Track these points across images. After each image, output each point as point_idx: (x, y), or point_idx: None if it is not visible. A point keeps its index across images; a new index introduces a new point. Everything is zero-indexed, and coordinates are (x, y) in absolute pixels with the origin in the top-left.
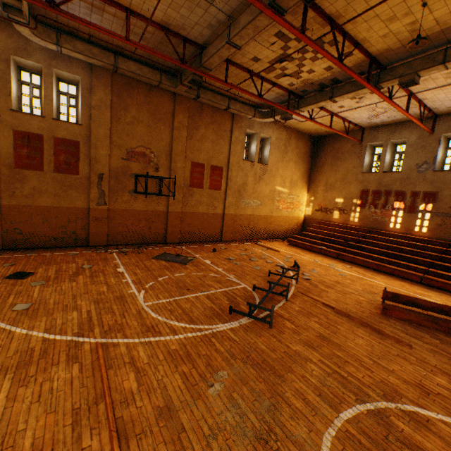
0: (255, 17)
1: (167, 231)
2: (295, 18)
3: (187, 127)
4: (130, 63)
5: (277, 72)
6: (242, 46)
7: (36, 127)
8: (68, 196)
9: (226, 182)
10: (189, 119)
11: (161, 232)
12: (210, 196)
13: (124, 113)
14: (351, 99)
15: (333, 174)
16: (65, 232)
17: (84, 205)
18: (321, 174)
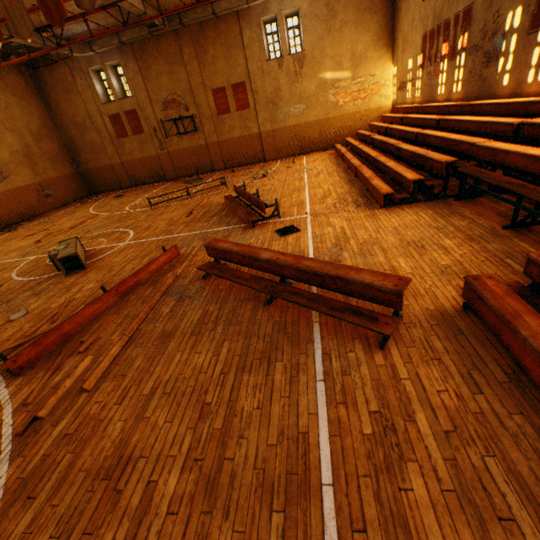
0: None
1: (212, 161)
2: None
3: (197, 56)
4: (127, 33)
5: None
6: None
7: (115, 110)
8: (146, 149)
9: (253, 97)
10: (195, 47)
11: (209, 163)
12: (241, 119)
13: (150, 73)
14: None
15: (406, 18)
16: (153, 173)
17: (155, 153)
18: (399, 23)
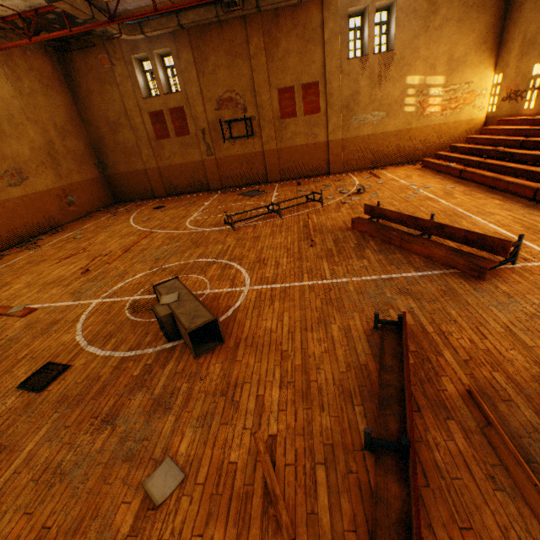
0: None
1: (266, 171)
2: None
3: (265, 49)
4: (189, 14)
5: None
6: None
7: (158, 106)
8: (189, 153)
9: (326, 100)
10: (265, 38)
11: (262, 173)
12: (307, 124)
13: (206, 65)
14: None
15: (536, 15)
16: (194, 181)
17: (200, 158)
18: (518, 23)
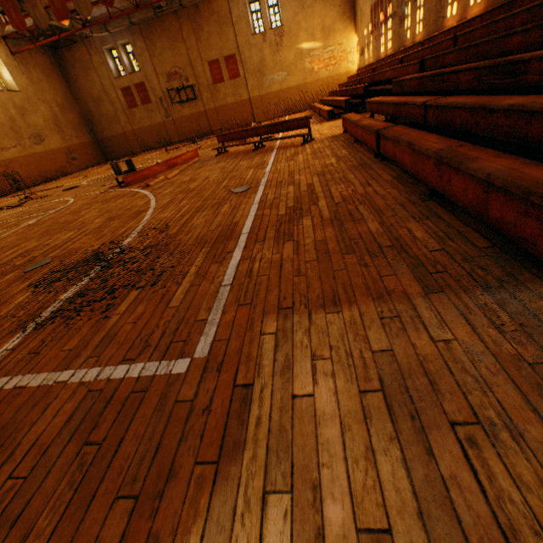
0: None
1: (210, 125)
2: None
3: (194, 33)
4: (136, 15)
5: None
6: None
7: (126, 83)
8: (153, 117)
9: (243, 67)
10: (193, 25)
11: (208, 127)
12: (233, 87)
13: (155, 49)
14: None
15: None
16: (160, 139)
17: (162, 120)
18: None
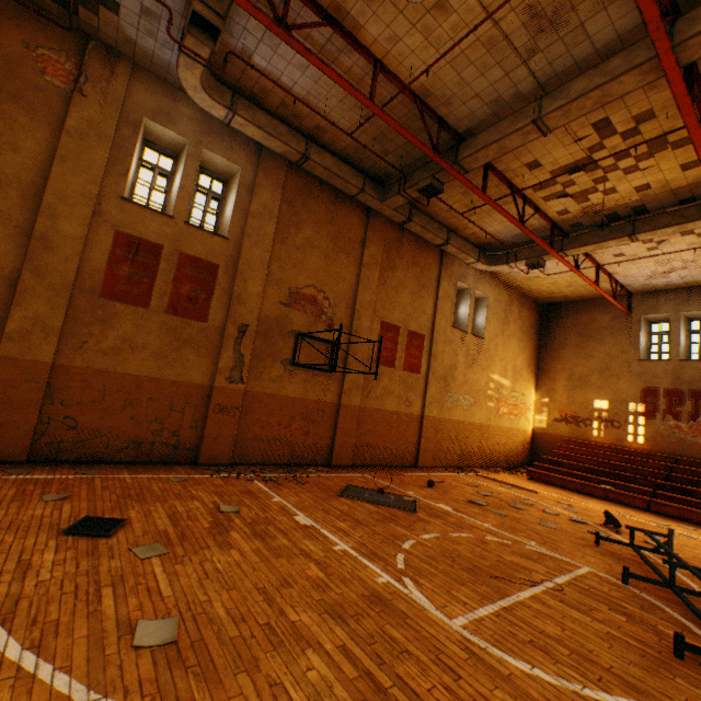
0: (617, 77)
1: (334, 441)
2: (646, 97)
3: (380, 265)
4: (326, 156)
5: (554, 189)
6: (553, 130)
7: (155, 232)
8: (180, 359)
9: (427, 360)
10: (383, 254)
11: (324, 444)
12: (403, 383)
13: (294, 231)
14: (644, 242)
15: (583, 361)
16: (158, 430)
17: (205, 379)
18: (559, 360)
